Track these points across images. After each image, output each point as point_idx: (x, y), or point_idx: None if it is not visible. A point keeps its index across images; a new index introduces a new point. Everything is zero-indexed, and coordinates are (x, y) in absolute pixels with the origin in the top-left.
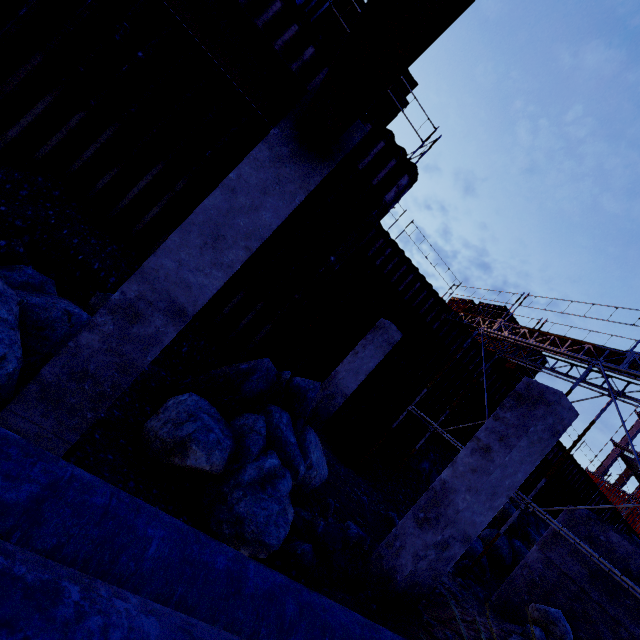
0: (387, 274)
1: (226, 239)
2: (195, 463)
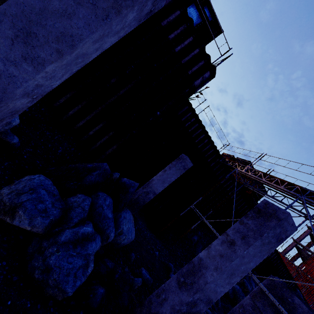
0: (190, 132)
1: (38, 37)
2: (18, 224)
